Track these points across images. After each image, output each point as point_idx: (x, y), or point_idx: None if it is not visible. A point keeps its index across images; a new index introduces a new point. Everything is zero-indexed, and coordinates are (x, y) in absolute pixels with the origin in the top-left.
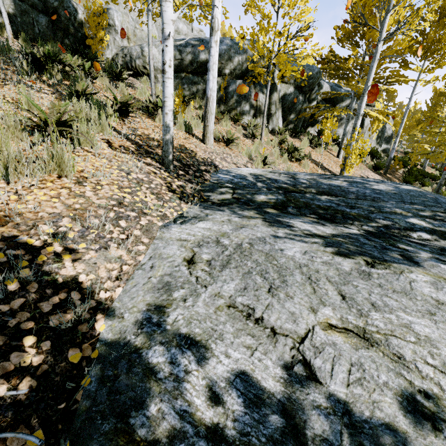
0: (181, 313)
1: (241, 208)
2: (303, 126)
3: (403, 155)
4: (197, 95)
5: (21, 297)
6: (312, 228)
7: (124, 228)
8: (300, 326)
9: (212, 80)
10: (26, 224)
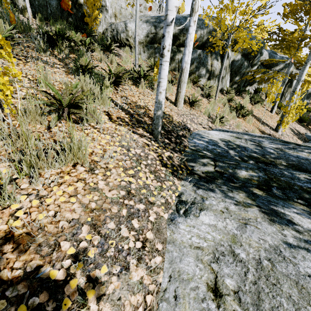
0: None
1: (228, 187)
2: (244, 85)
3: None
4: None
5: None
6: None
7: (138, 231)
8: None
9: (187, 54)
10: (47, 243)
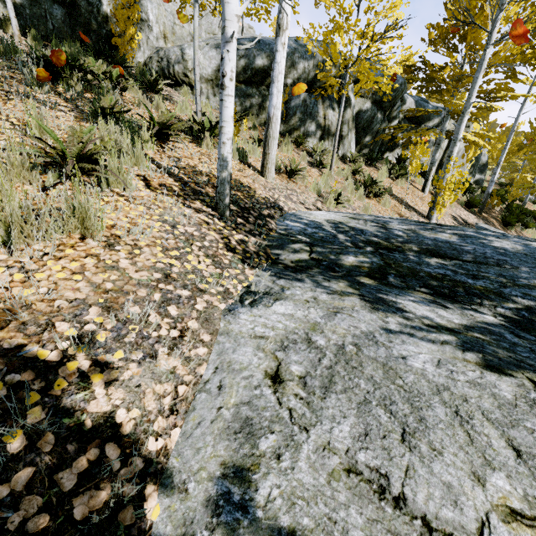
0: (276, 483)
1: (325, 276)
2: (380, 151)
3: (497, 186)
4: (251, 111)
5: (29, 466)
6: (432, 314)
7: (175, 319)
8: (467, 514)
9: (276, 95)
10: (36, 322)
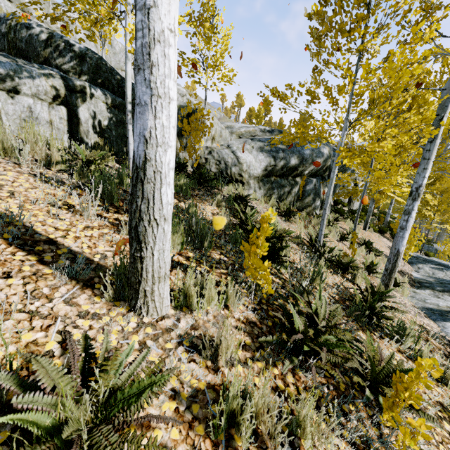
0: None
1: None
2: None
3: None
4: (285, 198)
5: None
6: None
7: None
8: None
9: (406, 238)
10: None
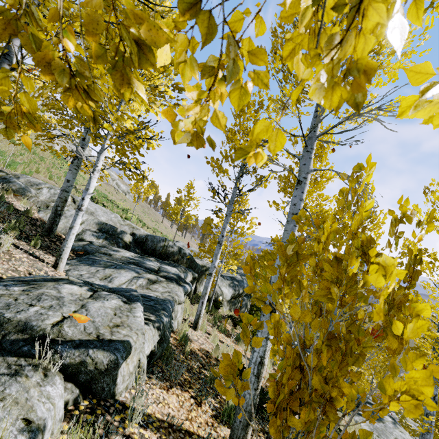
0: None
1: None
2: None
3: None
4: None
5: None
6: None
7: None
8: None
9: None
10: None
